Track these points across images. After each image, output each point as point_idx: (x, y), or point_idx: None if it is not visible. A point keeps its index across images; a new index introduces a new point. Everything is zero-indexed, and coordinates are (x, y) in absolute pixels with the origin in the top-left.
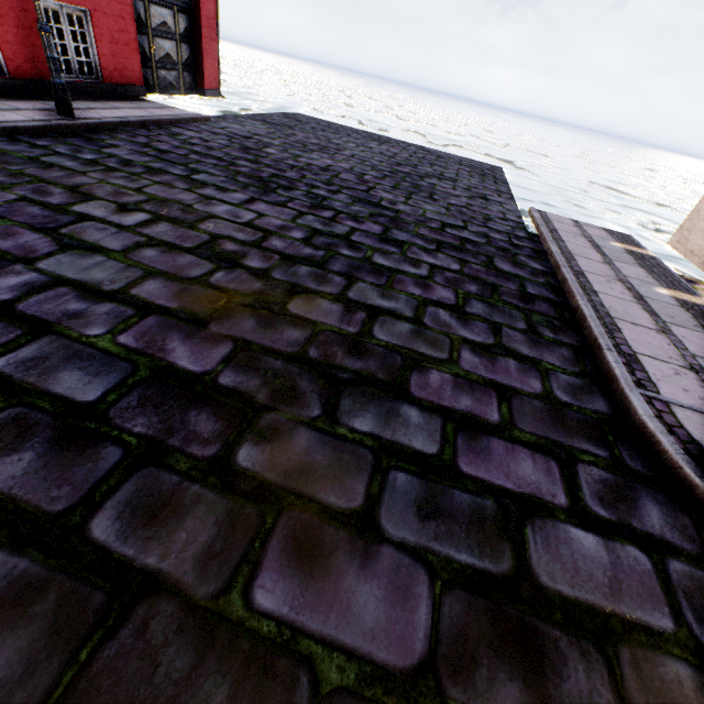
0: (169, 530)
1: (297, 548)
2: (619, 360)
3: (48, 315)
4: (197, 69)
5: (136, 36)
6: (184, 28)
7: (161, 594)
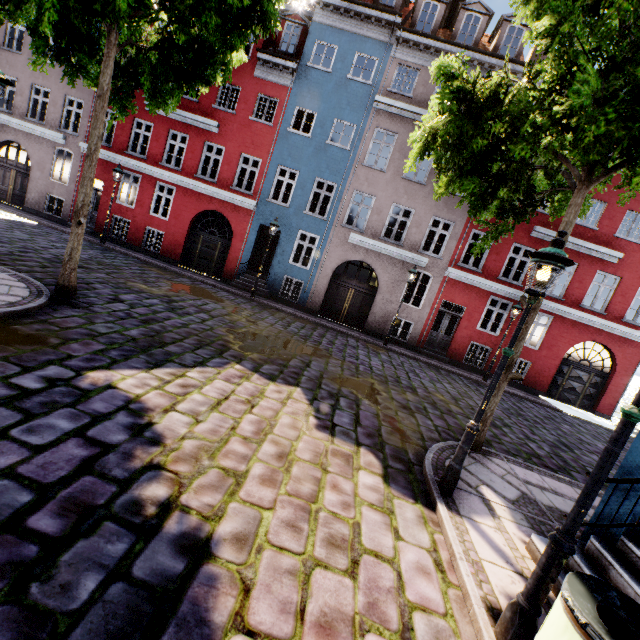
0: (393, 386)
1: (400, 394)
2: (519, 461)
3: (413, 380)
4: (596, 401)
5: (553, 375)
6: (594, 382)
7: (387, 385)
